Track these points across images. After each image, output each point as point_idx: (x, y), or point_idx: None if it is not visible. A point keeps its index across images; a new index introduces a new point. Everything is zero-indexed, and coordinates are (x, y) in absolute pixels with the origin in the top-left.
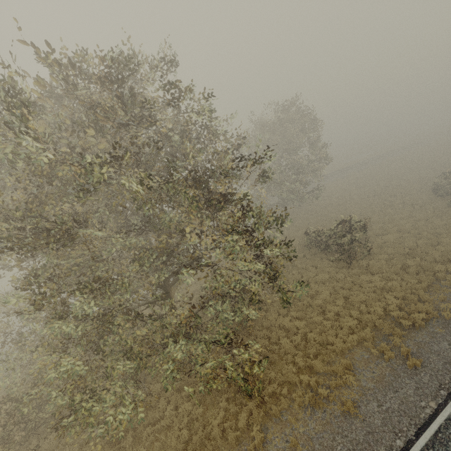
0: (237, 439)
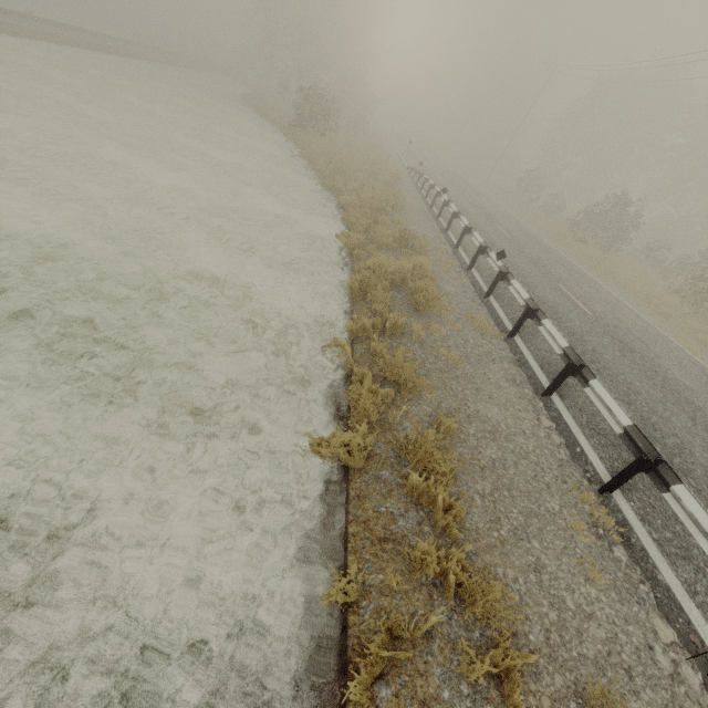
0: None
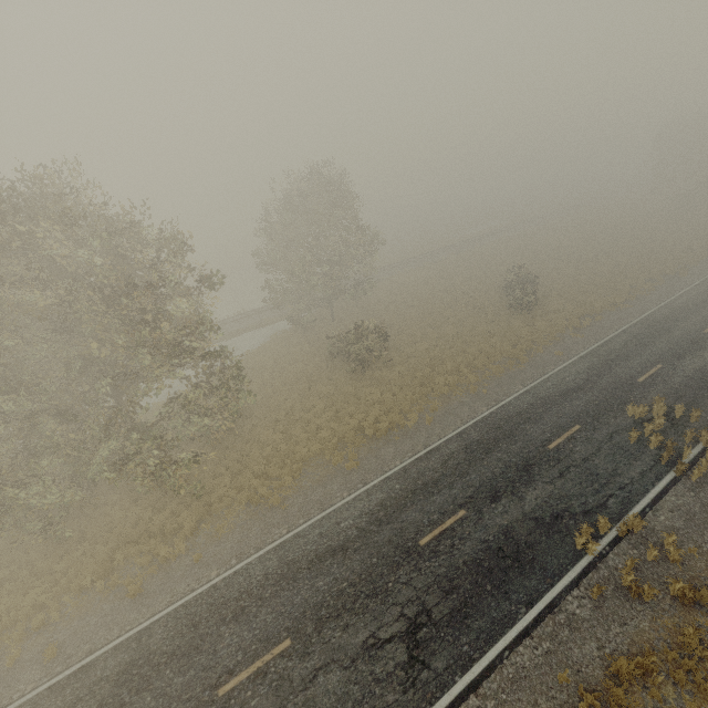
0: (175, 531)
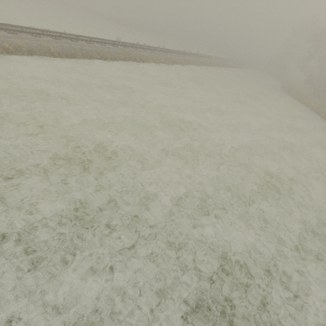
0: None
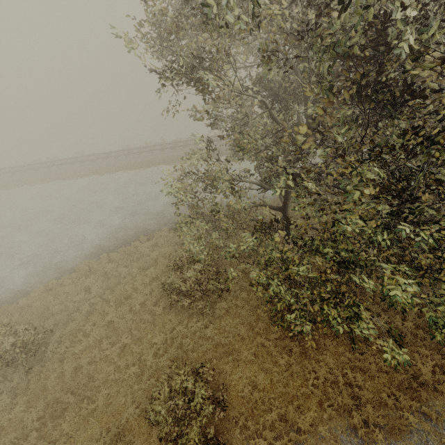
0: None
